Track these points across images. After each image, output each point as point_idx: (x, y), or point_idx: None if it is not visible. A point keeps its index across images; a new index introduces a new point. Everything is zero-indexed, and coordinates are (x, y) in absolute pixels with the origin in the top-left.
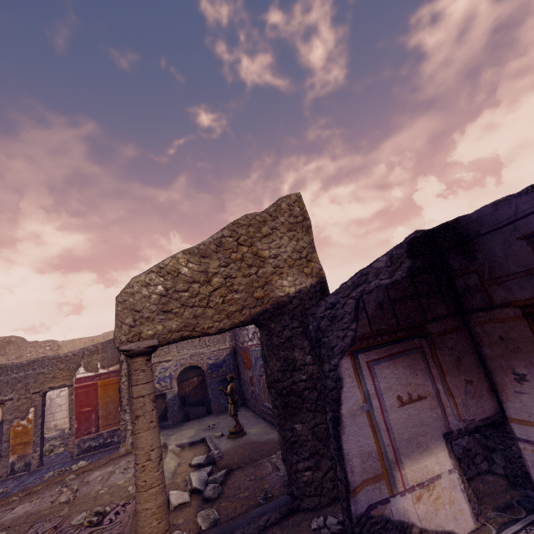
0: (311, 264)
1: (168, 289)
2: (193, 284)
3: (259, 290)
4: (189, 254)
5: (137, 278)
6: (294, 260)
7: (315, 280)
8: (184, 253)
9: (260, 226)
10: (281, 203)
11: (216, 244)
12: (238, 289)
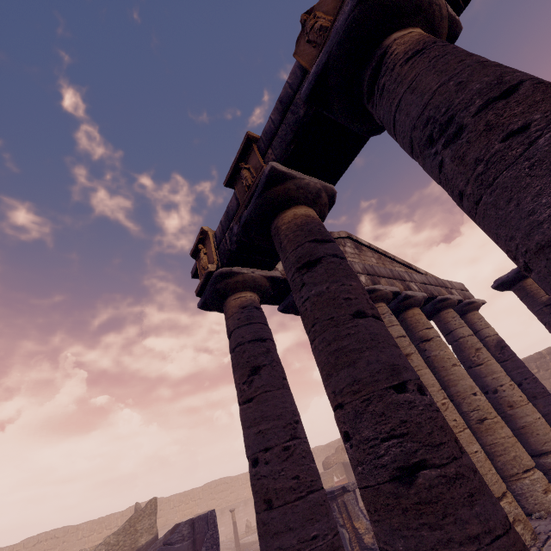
0: (154, 529)
1: (106, 550)
2: (114, 546)
3: (133, 544)
4: (114, 535)
5: (98, 547)
6: (148, 528)
7: (154, 535)
8: (113, 535)
9: (139, 517)
10: (148, 505)
11: (123, 528)
12: (127, 545)
